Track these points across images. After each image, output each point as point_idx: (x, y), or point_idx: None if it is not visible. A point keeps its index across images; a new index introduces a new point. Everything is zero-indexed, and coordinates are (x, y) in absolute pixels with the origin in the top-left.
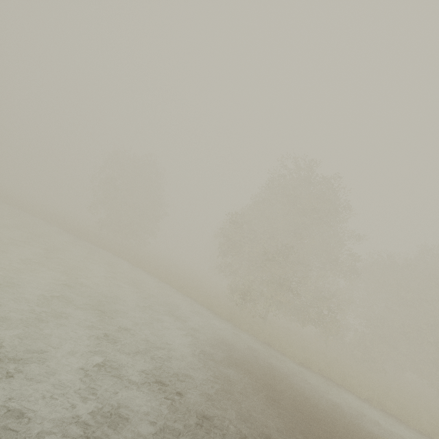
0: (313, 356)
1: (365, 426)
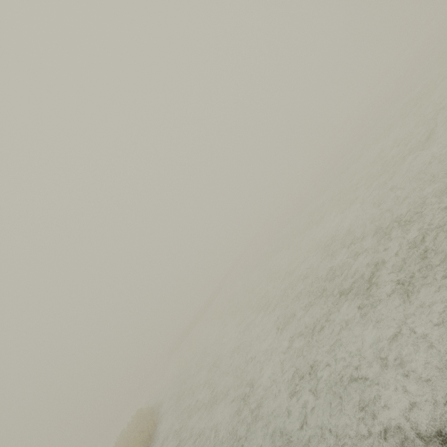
0: None
1: None
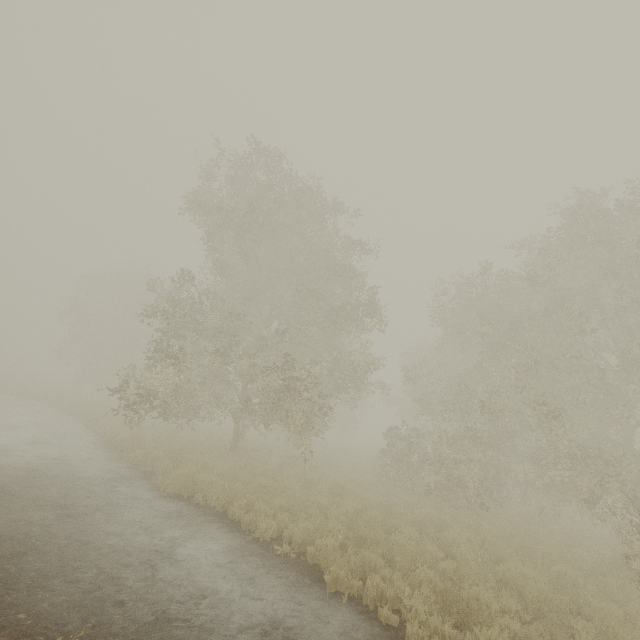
0: (246, 481)
1: (42, 580)
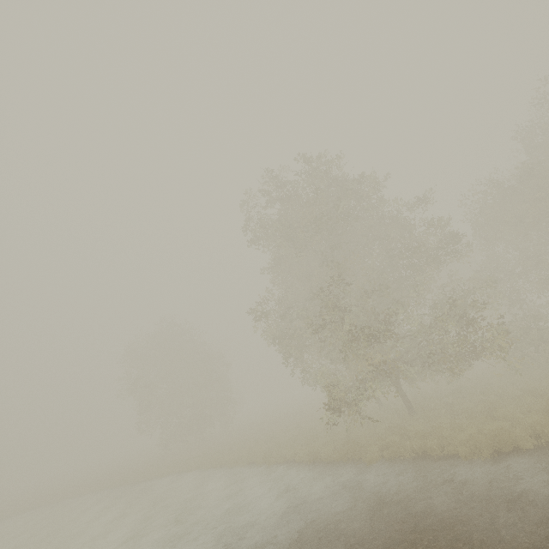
0: (511, 416)
1: None
